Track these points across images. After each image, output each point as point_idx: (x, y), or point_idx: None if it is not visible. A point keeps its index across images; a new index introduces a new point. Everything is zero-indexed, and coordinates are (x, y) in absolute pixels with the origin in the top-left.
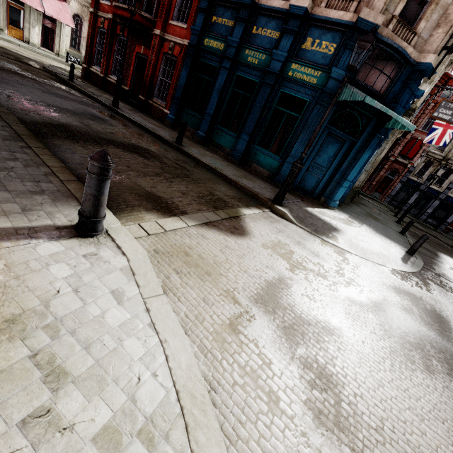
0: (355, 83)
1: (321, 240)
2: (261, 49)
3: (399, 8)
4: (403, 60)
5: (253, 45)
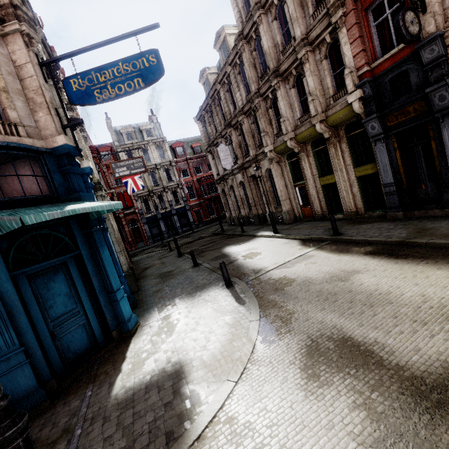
0: None
1: None
2: None
3: None
4: (32, 153)
5: None
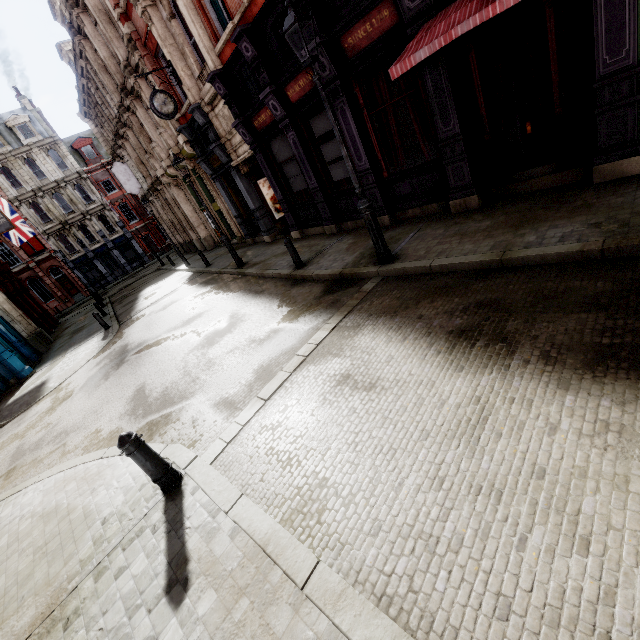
0: None
1: (37, 403)
2: None
3: None
4: None
5: None
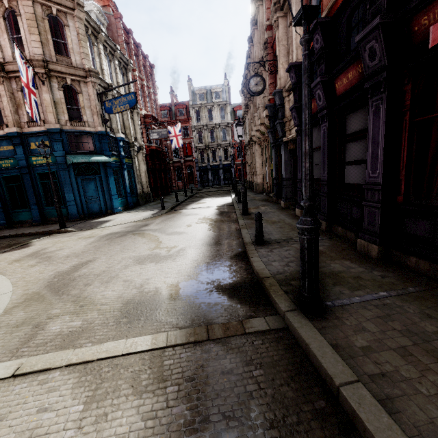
0: (73, 153)
1: (92, 229)
2: (7, 157)
3: (66, 116)
4: (88, 134)
5: (0, 158)
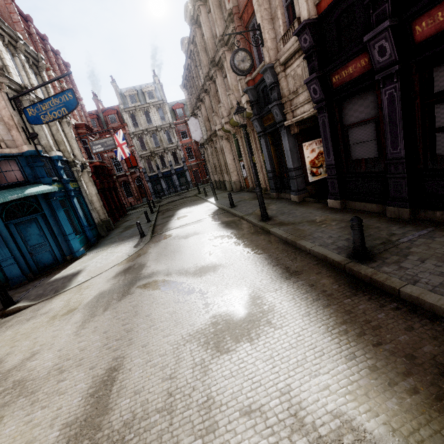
0: None
1: (60, 294)
2: None
3: None
4: (10, 158)
5: None
